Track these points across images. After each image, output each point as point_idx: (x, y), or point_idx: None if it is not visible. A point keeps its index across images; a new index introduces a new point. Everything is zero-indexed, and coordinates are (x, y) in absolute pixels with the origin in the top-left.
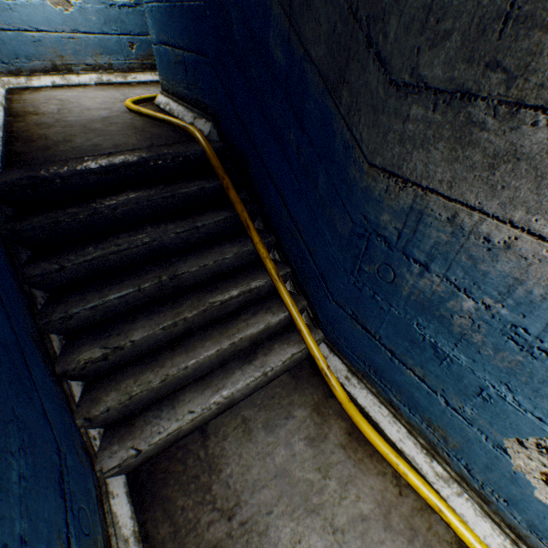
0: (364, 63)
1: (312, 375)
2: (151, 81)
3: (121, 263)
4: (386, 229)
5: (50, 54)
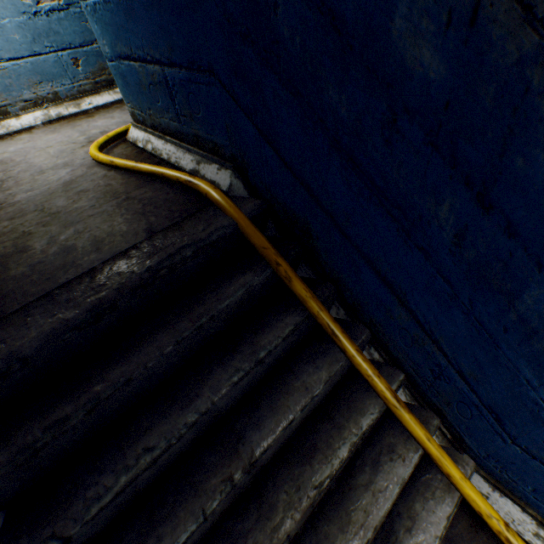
0: None
1: (473, 530)
2: (112, 102)
3: (160, 470)
4: None
5: None
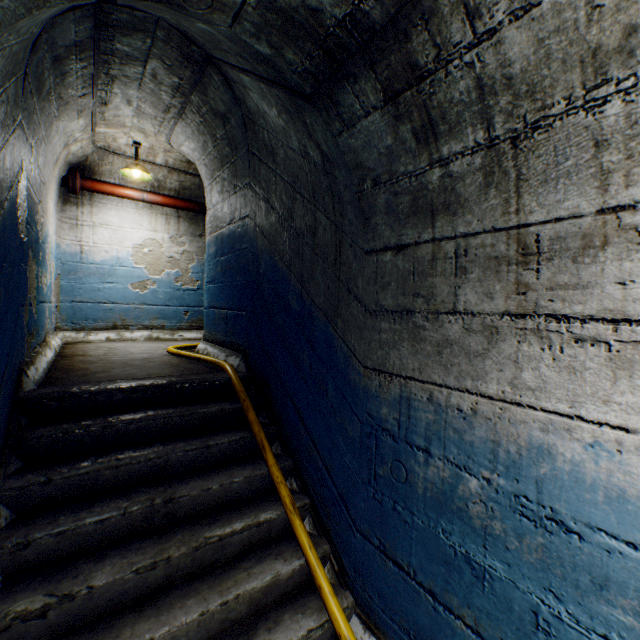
0: (348, 302)
1: None
2: (196, 337)
3: (114, 481)
4: (388, 421)
5: (116, 317)
